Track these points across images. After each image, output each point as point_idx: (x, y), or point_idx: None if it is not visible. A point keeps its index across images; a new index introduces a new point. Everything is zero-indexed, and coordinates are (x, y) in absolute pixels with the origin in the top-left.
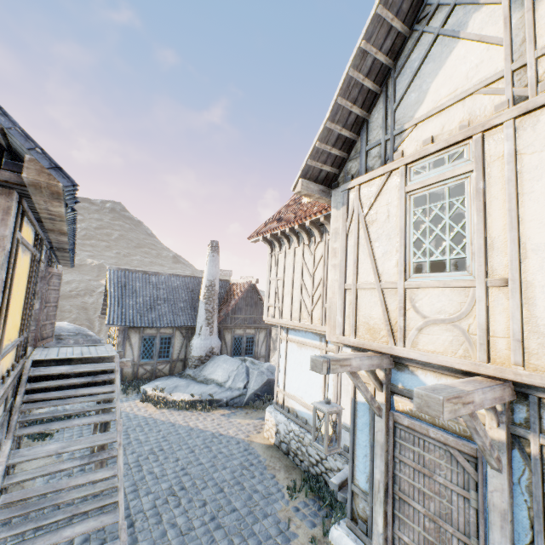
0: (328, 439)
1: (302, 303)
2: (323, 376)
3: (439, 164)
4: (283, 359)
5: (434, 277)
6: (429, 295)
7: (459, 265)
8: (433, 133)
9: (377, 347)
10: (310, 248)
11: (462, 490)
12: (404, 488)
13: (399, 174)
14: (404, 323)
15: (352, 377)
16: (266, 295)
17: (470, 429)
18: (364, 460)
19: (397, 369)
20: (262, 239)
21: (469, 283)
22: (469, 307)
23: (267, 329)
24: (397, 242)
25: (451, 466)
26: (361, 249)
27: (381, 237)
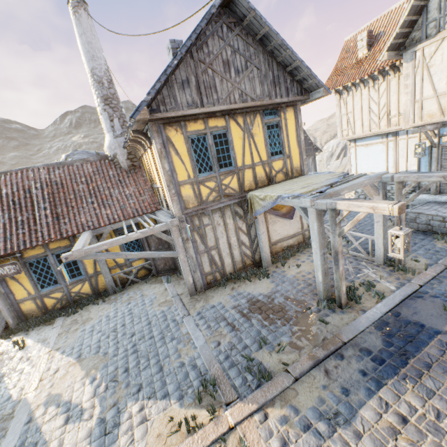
0: (421, 152)
1: (371, 121)
2: (385, 155)
3: None
4: (353, 158)
5: None
6: None
7: None
8: None
9: (434, 121)
10: (374, 88)
11: None
12: (445, 167)
13: None
14: None
15: (426, 134)
16: (339, 126)
17: None
18: (425, 168)
19: (443, 127)
20: (334, 92)
21: None
22: None
23: (313, 156)
24: (446, 73)
25: None
26: (424, 81)
27: (437, 72)
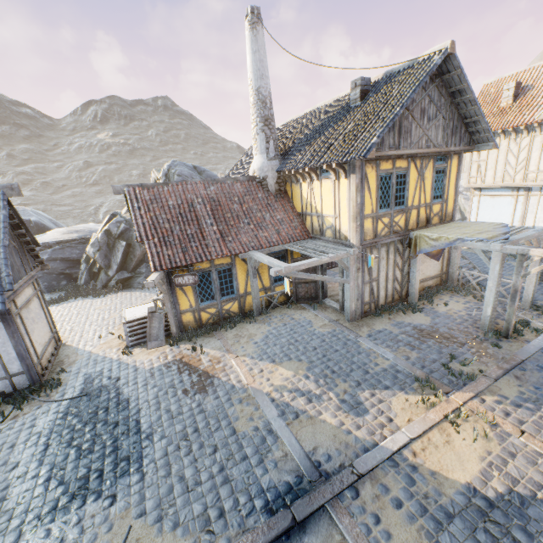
0: None
1: (505, 173)
2: (513, 209)
3: None
4: (475, 207)
5: None
6: None
7: None
8: None
9: None
10: (515, 141)
11: None
12: None
13: None
14: None
15: None
16: (467, 172)
17: None
18: None
19: None
20: None
21: None
22: None
23: None
24: None
25: None
26: None
27: None
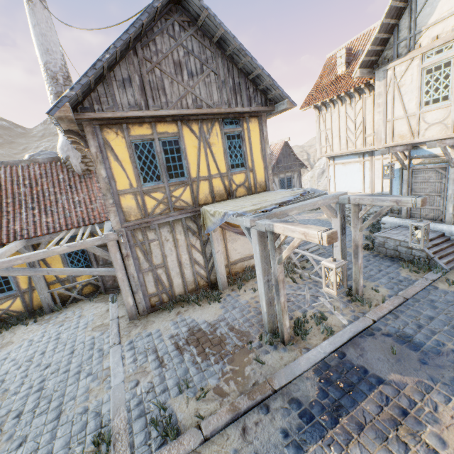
0: (390, 174)
1: (348, 139)
2: (362, 175)
3: (440, 52)
4: (332, 176)
5: (434, 106)
6: (431, 114)
7: (445, 98)
8: (438, 33)
9: (405, 142)
10: (351, 105)
11: (439, 180)
12: (416, 191)
13: (418, 59)
14: (418, 129)
15: (396, 155)
16: (318, 142)
17: (444, 154)
18: (396, 190)
19: (413, 149)
20: (313, 107)
21: (449, 105)
22: (448, 115)
23: (298, 171)
24: (416, 93)
25: (436, 174)
26: (395, 100)
27: (407, 92)
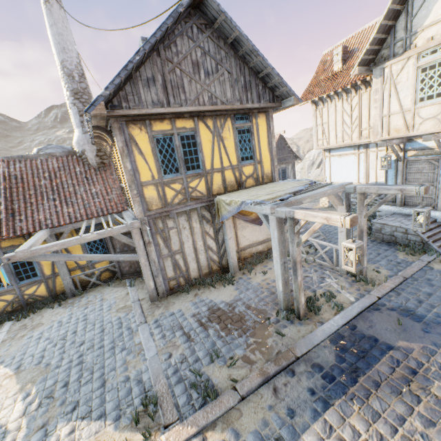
0: (387, 165)
1: (344, 132)
2: (357, 166)
3: (434, 53)
4: (327, 167)
5: (428, 102)
6: (425, 110)
7: (439, 95)
8: (432, 34)
9: (400, 136)
10: (347, 101)
11: (432, 171)
12: (410, 180)
13: (414, 58)
14: (413, 123)
15: (392, 148)
16: (315, 135)
17: (437, 147)
18: (391, 180)
19: (408, 142)
20: (311, 102)
21: None
22: None
23: (292, 163)
24: (411, 90)
25: (429, 165)
26: (391, 97)
27: (403, 89)
